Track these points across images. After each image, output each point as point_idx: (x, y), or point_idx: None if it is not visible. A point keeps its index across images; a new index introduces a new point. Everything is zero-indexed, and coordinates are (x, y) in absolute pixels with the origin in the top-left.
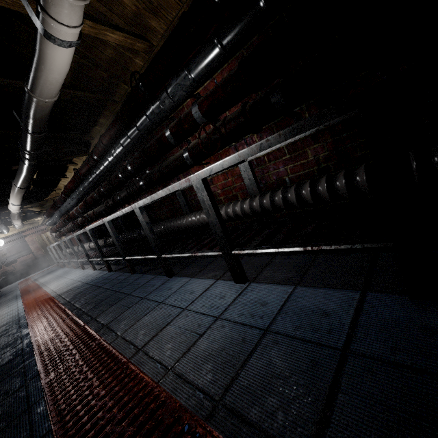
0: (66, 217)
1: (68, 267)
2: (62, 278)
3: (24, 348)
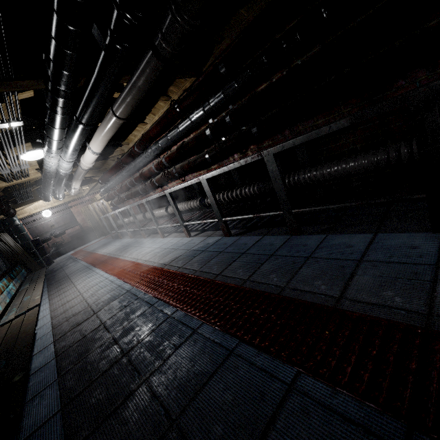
0: (134, 178)
1: (132, 237)
2: (139, 248)
3: (221, 341)
